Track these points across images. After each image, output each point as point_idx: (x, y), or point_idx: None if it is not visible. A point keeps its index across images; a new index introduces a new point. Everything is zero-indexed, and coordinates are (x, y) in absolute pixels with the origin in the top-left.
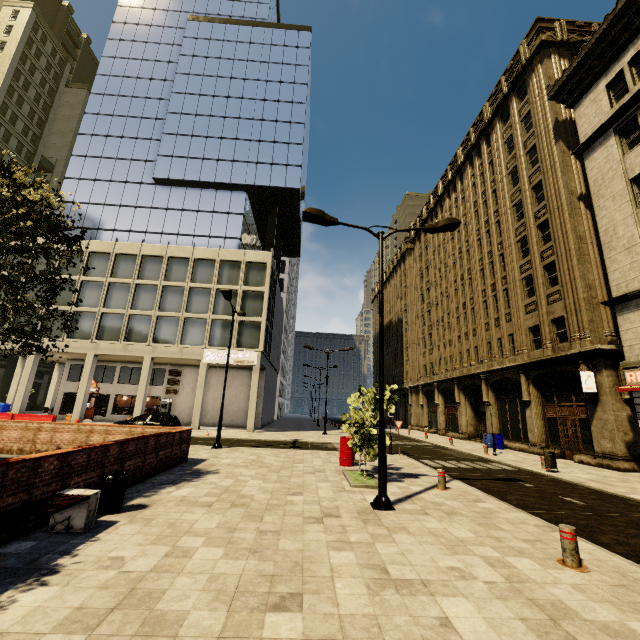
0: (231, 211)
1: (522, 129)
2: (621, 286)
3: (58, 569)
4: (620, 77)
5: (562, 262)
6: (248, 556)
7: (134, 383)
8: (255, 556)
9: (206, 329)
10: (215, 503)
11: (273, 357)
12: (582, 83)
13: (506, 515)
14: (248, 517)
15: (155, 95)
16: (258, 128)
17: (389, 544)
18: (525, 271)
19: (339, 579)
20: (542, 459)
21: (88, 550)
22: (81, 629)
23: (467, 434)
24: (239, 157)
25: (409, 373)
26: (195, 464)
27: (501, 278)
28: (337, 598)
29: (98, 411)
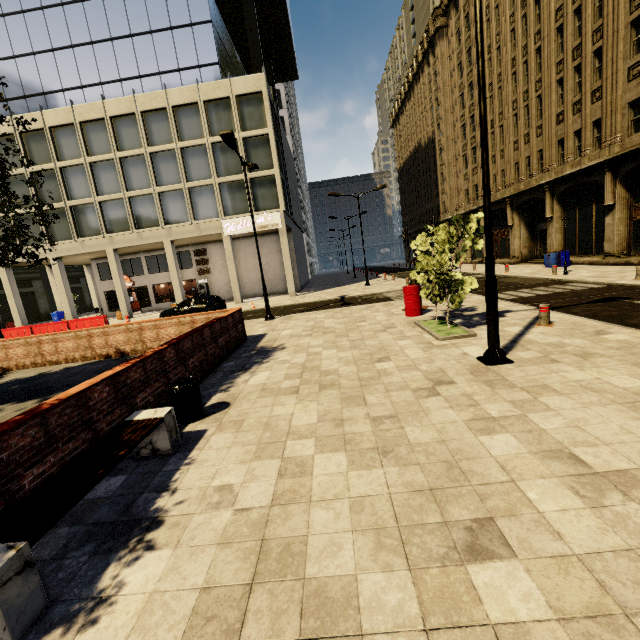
0: (194, 20)
1: None
2: None
3: (160, 517)
4: None
5: None
6: (380, 461)
7: (164, 271)
8: (389, 460)
9: (216, 197)
10: (301, 387)
11: (295, 215)
12: None
13: None
14: (347, 401)
15: None
16: None
17: (546, 414)
18: (639, 6)
19: (525, 484)
20: (638, 269)
21: (186, 480)
22: (221, 635)
23: (520, 258)
24: None
25: (446, 204)
26: (256, 342)
27: (592, 32)
28: (548, 521)
29: (143, 303)
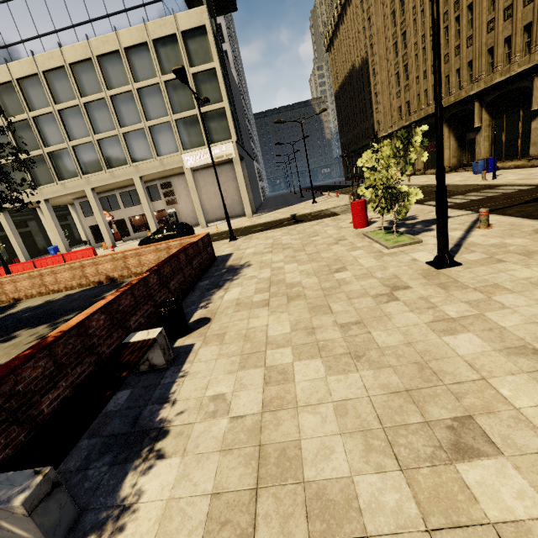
0: None
1: None
2: None
3: (165, 428)
4: None
5: None
6: (355, 365)
7: (137, 204)
8: (363, 364)
9: (174, 133)
10: (270, 300)
11: (246, 145)
12: None
13: None
14: (315, 310)
15: None
16: None
17: (503, 312)
18: None
19: (496, 381)
20: None
21: (183, 391)
22: None
23: (449, 167)
24: None
25: (380, 122)
26: (225, 261)
27: None
28: (527, 417)
29: (123, 234)
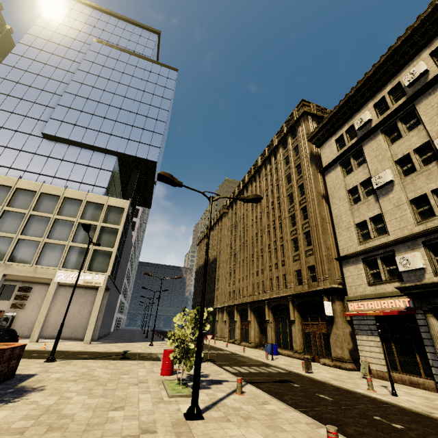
0: (103, 167)
1: (293, 153)
2: (345, 250)
3: None
4: (342, 137)
5: (314, 232)
6: None
7: None
8: None
9: (63, 253)
10: (30, 428)
11: (118, 280)
12: (324, 136)
13: (286, 415)
14: None
15: (57, 78)
16: (133, 118)
17: None
18: (293, 235)
19: None
20: (303, 363)
21: None
22: None
23: (254, 344)
24: (116, 133)
25: (218, 297)
26: (21, 381)
27: (280, 238)
28: None
29: None
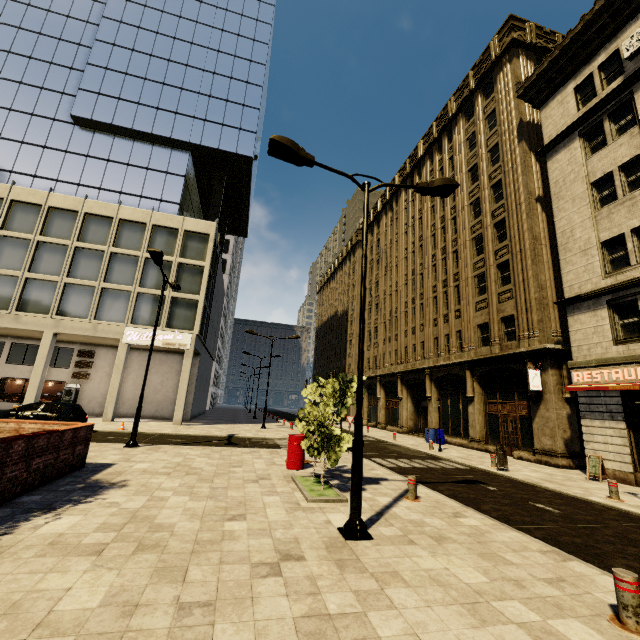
0: (170, 171)
1: (486, 127)
2: (574, 287)
3: None
4: (588, 81)
5: (516, 261)
6: None
7: (29, 364)
8: None
9: (129, 304)
10: (110, 545)
11: (209, 342)
12: (551, 84)
13: (500, 537)
14: (162, 573)
15: (80, 15)
16: (209, 81)
17: (388, 613)
18: (478, 269)
19: None
20: (492, 457)
21: None
22: None
23: (407, 428)
24: (184, 110)
25: (351, 366)
26: (94, 472)
27: (453, 275)
28: None
29: None
